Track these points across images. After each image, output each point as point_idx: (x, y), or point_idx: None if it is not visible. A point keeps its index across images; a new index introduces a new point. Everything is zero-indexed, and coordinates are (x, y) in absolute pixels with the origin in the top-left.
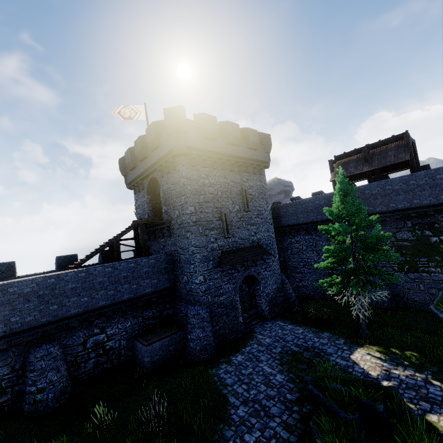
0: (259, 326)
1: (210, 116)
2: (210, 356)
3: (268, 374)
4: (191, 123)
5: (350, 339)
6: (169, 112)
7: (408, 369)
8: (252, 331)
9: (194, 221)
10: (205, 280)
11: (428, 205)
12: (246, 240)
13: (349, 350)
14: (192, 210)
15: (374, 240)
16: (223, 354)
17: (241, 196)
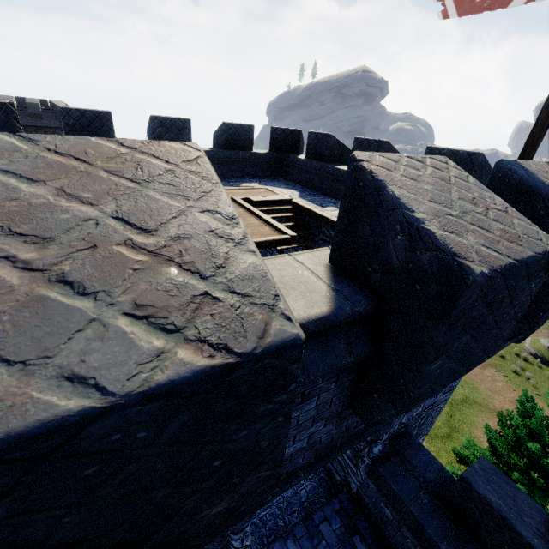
0: None
1: None
2: None
3: None
4: None
5: None
6: None
7: None
8: None
9: None
10: None
11: None
12: None
13: None
14: None
15: None
16: None
17: None
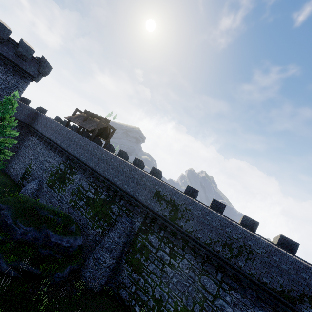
0: None
1: None
2: None
3: None
4: None
5: None
6: None
7: None
8: None
9: None
10: None
11: (75, 157)
12: None
13: None
14: None
15: None
16: None
17: None
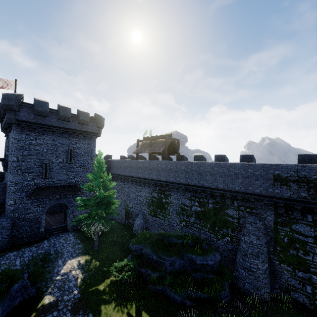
0: (57, 235)
1: (43, 102)
2: (0, 250)
3: (13, 265)
4: (25, 105)
5: (85, 251)
6: (5, 96)
7: (81, 271)
8: (47, 238)
9: (14, 166)
10: (16, 204)
11: (162, 181)
12: (64, 181)
13: (74, 257)
14: (15, 159)
15: (101, 198)
16: (8, 250)
17: (66, 153)
